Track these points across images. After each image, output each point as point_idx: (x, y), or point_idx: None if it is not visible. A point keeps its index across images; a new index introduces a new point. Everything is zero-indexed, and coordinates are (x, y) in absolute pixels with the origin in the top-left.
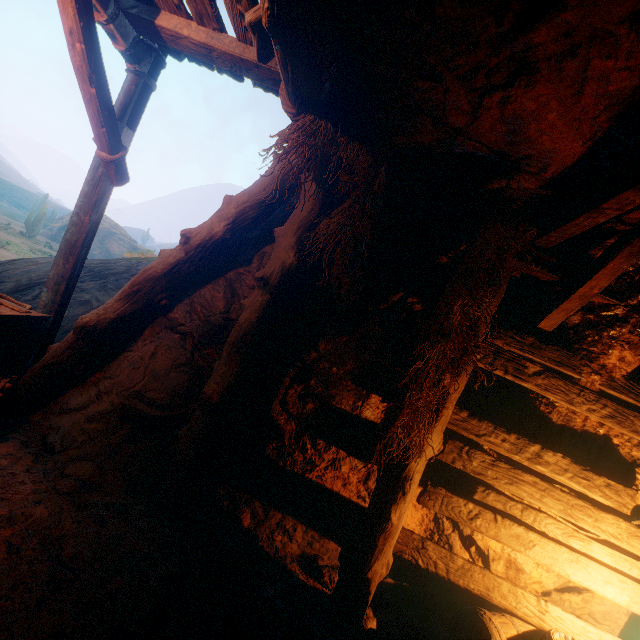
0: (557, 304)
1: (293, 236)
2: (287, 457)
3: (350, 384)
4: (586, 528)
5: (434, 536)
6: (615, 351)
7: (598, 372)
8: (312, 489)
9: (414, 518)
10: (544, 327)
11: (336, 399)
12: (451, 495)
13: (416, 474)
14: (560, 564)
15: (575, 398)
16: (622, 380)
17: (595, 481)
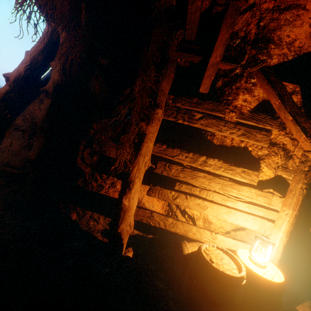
0: (203, 74)
1: (58, 64)
2: (88, 185)
3: (112, 143)
4: (234, 195)
5: (169, 213)
6: (240, 96)
7: (233, 111)
8: (104, 198)
9: (159, 206)
10: (203, 91)
11: (107, 152)
12: (163, 189)
13: (136, 179)
14: (221, 215)
15: (223, 128)
16: (248, 113)
17: (236, 170)
